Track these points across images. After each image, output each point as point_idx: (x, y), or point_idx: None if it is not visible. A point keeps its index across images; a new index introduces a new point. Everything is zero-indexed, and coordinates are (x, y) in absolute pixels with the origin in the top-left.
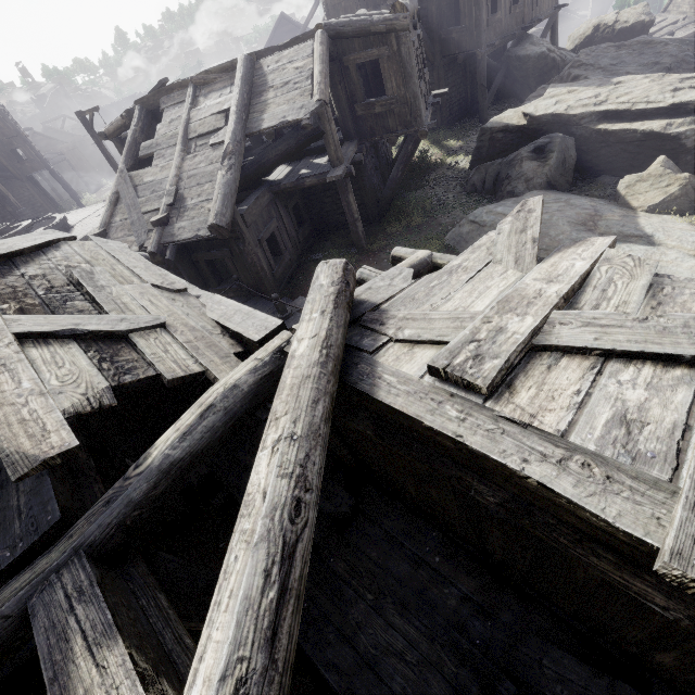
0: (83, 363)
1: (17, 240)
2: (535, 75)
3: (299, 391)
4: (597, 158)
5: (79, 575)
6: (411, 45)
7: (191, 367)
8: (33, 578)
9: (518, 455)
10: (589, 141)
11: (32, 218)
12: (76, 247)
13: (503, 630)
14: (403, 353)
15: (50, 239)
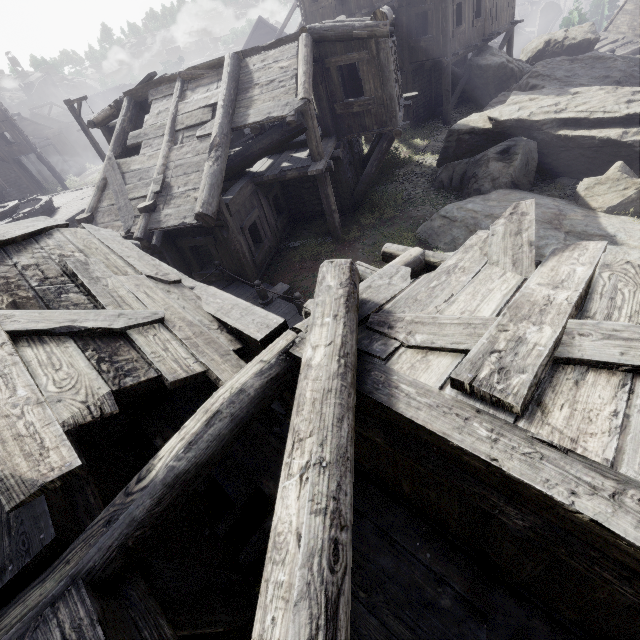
0: (81, 364)
1: (9, 227)
2: (495, 83)
3: (322, 408)
4: (557, 161)
5: (78, 610)
6: (389, 50)
7: (192, 367)
8: (25, 613)
9: (564, 486)
10: (549, 145)
11: (18, 199)
12: (69, 234)
13: (500, 633)
14: (417, 360)
15: (42, 226)
